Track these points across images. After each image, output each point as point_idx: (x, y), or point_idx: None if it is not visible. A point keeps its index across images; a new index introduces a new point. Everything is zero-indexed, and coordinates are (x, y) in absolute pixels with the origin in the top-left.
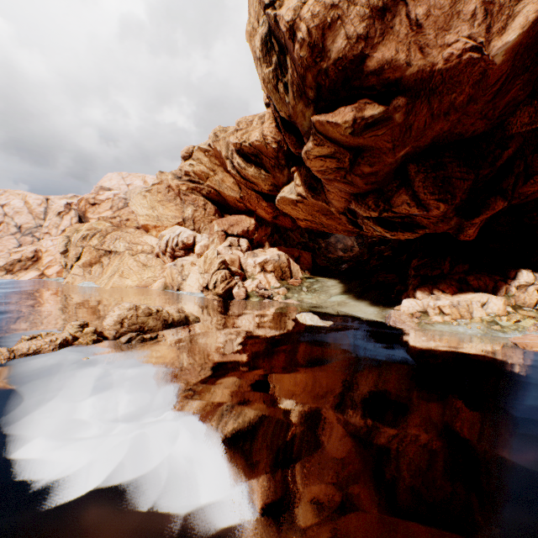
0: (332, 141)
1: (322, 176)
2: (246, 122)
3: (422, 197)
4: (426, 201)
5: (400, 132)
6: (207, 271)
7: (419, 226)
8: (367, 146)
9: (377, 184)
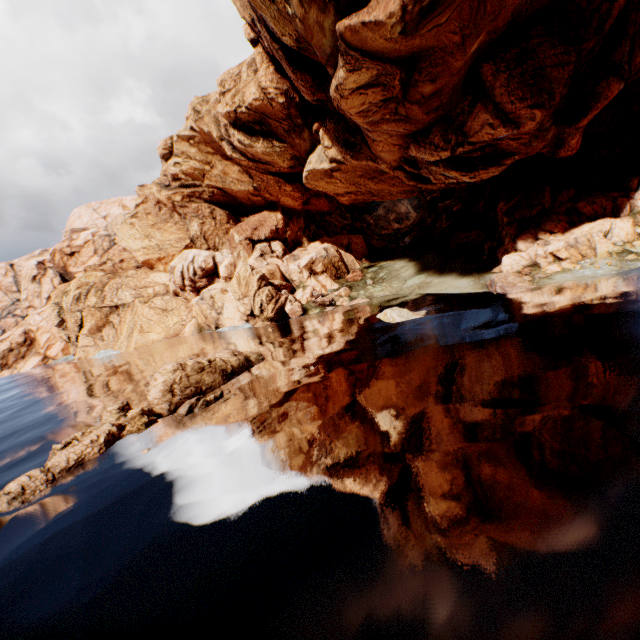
0: (373, 57)
1: (364, 121)
2: (232, 78)
3: (508, 108)
4: (515, 113)
5: (470, 10)
6: (245, 294)
7: (505, 155)
8: (426, 49)
9: (441, 109)
